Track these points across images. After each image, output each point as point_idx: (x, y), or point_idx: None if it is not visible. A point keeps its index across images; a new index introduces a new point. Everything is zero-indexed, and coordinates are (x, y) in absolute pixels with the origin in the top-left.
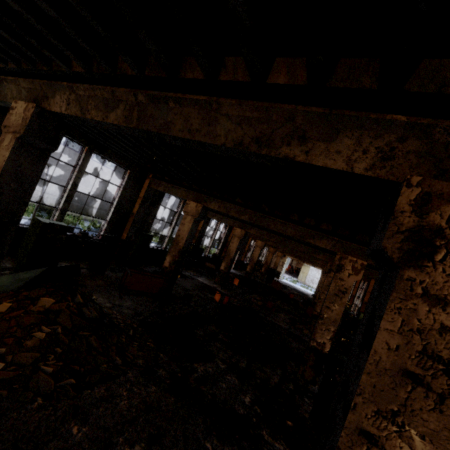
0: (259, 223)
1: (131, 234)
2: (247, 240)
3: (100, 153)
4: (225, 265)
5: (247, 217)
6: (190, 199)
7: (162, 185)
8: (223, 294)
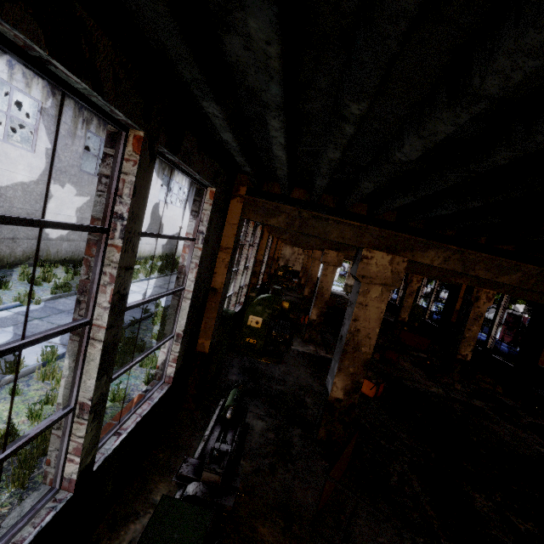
0: (543, 288)
1: (214, 334)
2: (277, 244)
3: (170, 150)
4: (317, 312)
5: (516, 278)
6: (367, 244)
7: (280, 215)
8: (379, 384)
